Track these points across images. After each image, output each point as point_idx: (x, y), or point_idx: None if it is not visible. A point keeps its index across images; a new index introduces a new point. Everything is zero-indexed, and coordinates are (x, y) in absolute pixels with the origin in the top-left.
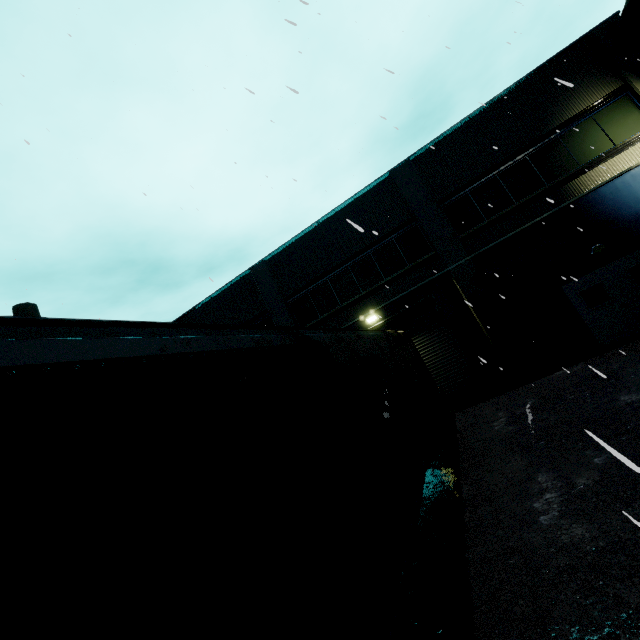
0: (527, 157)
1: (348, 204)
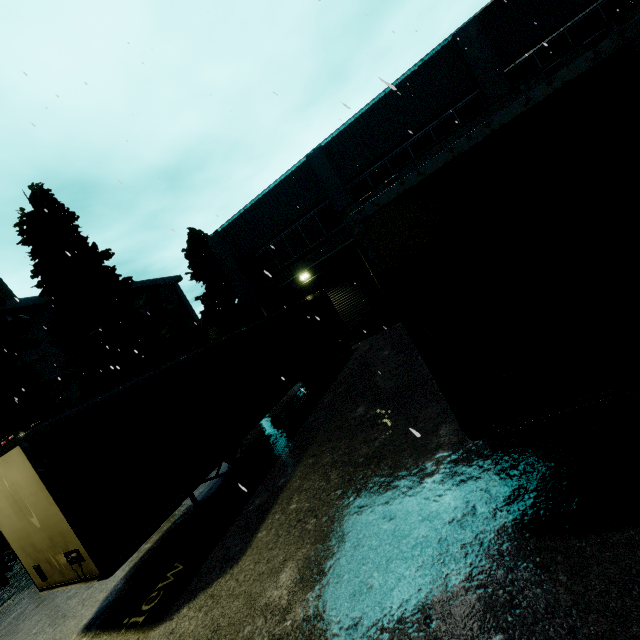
0: (599, 7)
1: (407, 76)
